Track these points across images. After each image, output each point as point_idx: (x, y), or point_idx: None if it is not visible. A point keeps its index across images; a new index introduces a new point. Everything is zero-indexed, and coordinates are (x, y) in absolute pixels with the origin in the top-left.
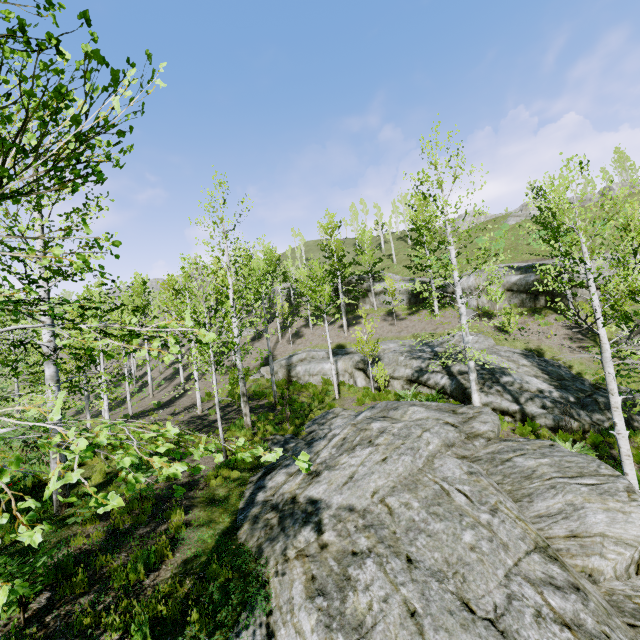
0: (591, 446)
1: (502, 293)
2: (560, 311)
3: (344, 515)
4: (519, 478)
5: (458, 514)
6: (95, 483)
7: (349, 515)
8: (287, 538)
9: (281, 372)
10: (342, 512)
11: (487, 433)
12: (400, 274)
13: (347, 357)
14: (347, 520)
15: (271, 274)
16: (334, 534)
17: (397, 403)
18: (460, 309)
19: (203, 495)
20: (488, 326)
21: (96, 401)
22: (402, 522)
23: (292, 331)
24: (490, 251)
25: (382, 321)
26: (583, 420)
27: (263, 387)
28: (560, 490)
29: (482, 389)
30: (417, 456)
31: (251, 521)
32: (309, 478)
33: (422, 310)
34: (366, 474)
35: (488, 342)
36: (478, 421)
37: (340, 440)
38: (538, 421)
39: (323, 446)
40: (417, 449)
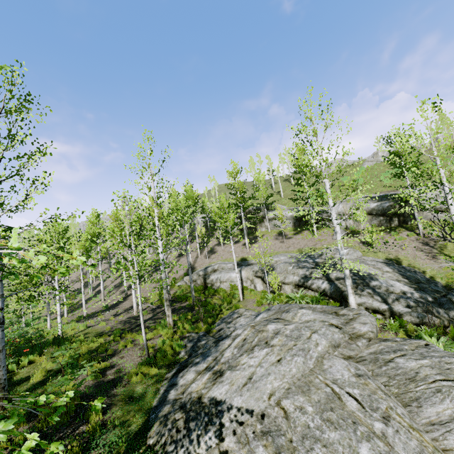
0: (452, 340)
1: (365, 216)
2: (410, 229)
3: (243, 418)
4: (404, 380)
5: (351, 422)
6: (35, 381)
7: (248, 418)
8: (190, 443)
9: (199, 280)
10: (241, 415)
11: (367, 333)
12: (287, 205)
13: (249, 267)
14: (246, 424)
15: (192, 207)
16: (234, 440)
17: (288, 306)
18: (335, 228)
19: (124, 392)
20: (355, 241)
21: (55, 306)
22: (298, 428)
23: (208, 249)
24: (357, 182)
25: (274, 240)
26: (442, 317)
27: (185, 292)
28: (446, 394)
29: (356, 292)
30: (308, 357)
31: (161, 421)
32: (214, 378)
33: (304, 231)
34: (263, 375)
35: (356, 254)
36: (358, 322)
37: (241, 341)
38: (405, 318)
39: (227, 345)
40: (307, 350)
